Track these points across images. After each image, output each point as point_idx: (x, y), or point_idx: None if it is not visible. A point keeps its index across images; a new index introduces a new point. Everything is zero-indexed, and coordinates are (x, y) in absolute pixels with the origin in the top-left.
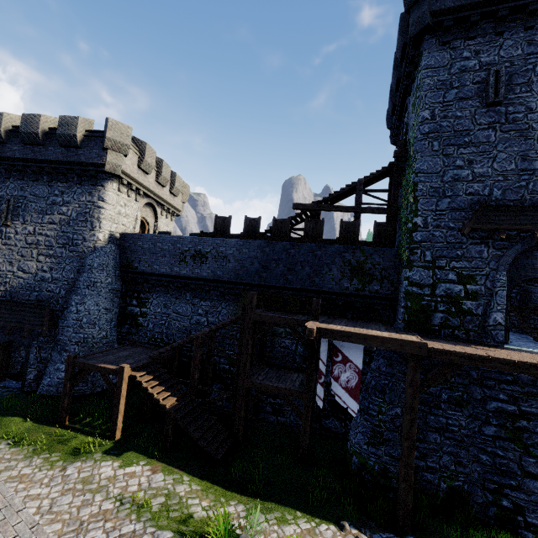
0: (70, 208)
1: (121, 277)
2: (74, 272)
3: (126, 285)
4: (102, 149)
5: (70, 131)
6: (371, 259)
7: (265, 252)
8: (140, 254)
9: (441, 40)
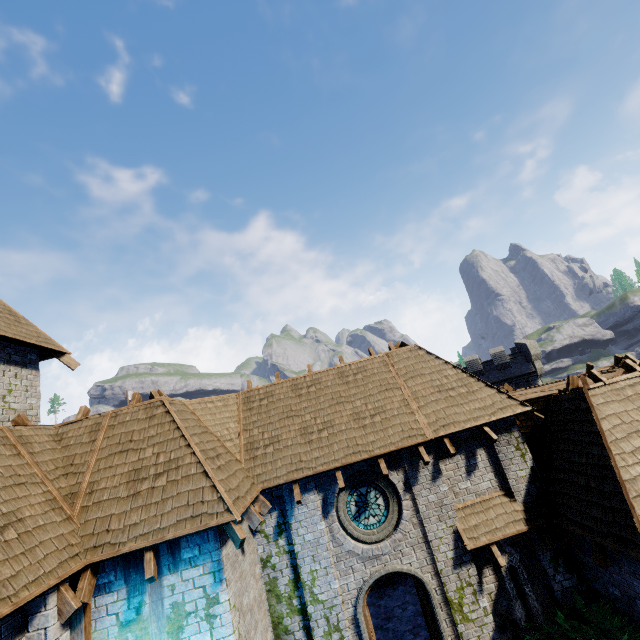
0: None
1: None
2: None
3: None
4: (528, 362)
5: (503, 361)
6: None
7: None
8: None
9: None
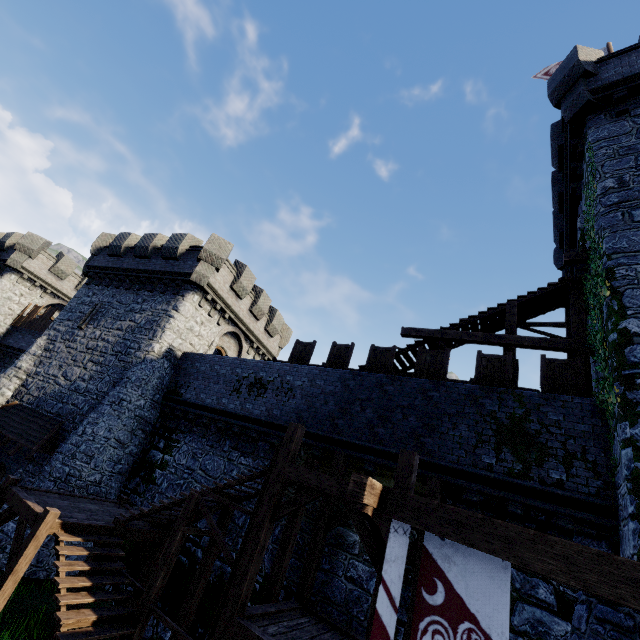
0: (142, 316)
1: (162, 408)
2: (110, 385)
3: (162, 418)
4: (197, 260)
5: (175, 244)
6: (538, 413)
7: (347, 387)
8: (193, 377)
9: (614, 113)
